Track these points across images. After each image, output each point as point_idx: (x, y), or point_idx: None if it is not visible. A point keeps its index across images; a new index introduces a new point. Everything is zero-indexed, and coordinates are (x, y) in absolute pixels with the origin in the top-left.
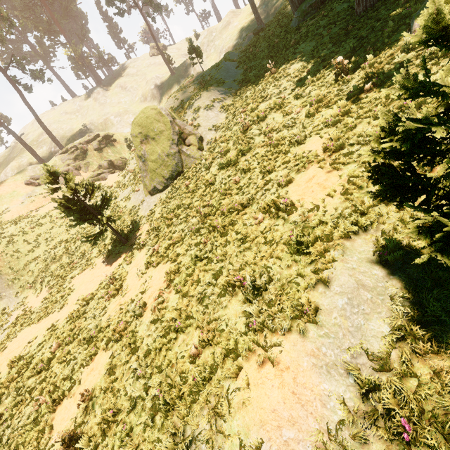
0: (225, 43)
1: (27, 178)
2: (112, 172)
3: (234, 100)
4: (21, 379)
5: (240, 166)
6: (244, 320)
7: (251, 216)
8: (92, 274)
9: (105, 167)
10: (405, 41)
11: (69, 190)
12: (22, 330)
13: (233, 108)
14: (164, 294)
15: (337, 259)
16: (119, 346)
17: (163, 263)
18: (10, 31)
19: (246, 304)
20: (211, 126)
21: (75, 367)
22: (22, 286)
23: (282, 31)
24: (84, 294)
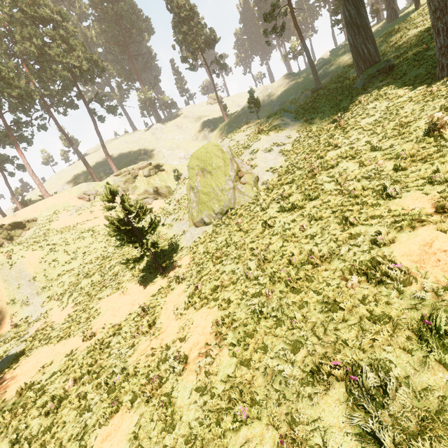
0: (280, 98)
1: (81, 192)
2: (155, 198)
3: (293, 146)
4: (25, 417)
5: (308, 212)
6: (357, 442)
7: (335, 275)
8: (122, 299)
9: (150, 193)
10: None
11: (123, 211)
12: (39, 347)
13: (294, 153)
14: (213, 352)
15: None
16: (149, 412)
17: (208, 307)
18: (100, 75)
19: (357, 412)
20: (269, 168)
21: (89, 422)
22: (50, 296)
23: (344, 90)
24: (110, 322)
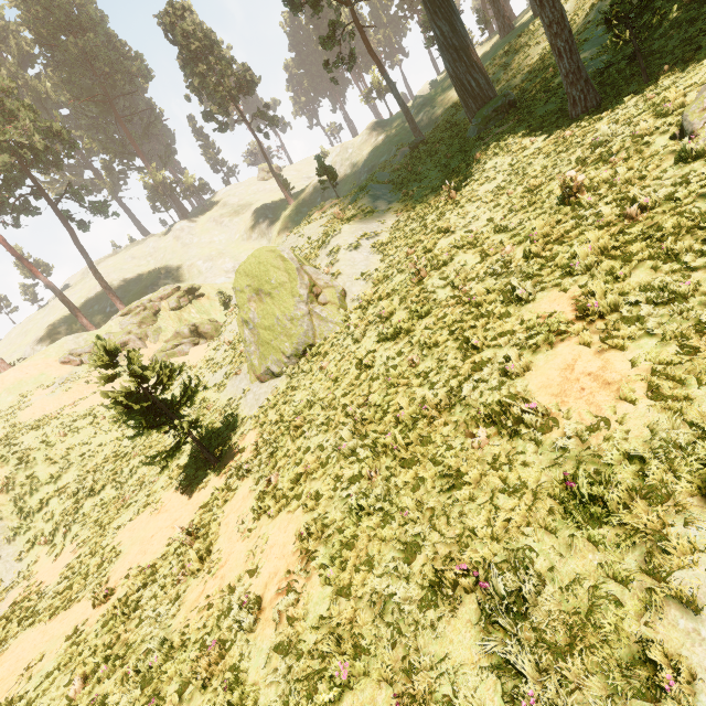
0: (367, 162)
1: (65, 353)
2: (195, 342)
3: (391, 235)
4: None
5: (419, 337)
6: (495, 680)
7: (458, 431)
8: (155, 522)
9: (184, 335)
10: (682, 146)
11: (133, 378)
12: (20, 634)
13: (392, 247)
14: (298, 584)
15: (703, 546)
16: (208, 704)
17: (288, 510)
18: (70, 154)
19: (493, 635)
20: (359, 275)
21: None
22: (31, 540)
23: (454, 143)
24: (138, 565)
